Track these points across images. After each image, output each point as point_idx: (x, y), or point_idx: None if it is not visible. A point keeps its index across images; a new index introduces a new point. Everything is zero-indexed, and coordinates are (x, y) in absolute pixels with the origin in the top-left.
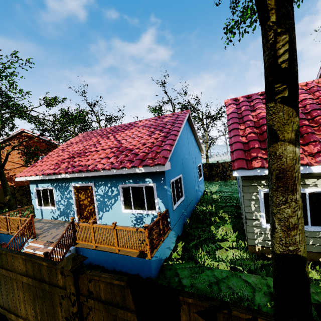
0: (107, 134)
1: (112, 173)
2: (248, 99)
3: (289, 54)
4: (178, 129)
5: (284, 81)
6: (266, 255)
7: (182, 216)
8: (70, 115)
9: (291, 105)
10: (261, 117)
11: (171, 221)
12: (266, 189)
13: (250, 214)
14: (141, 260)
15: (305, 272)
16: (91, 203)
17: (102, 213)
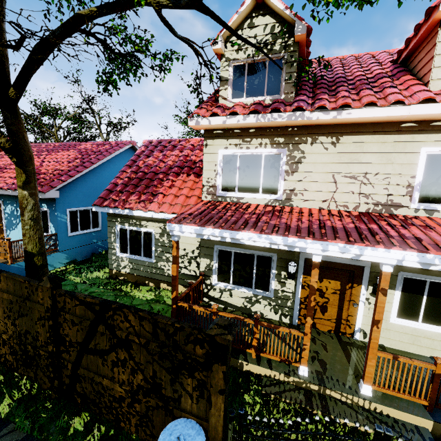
0: (44, 152)
1: (8, 194)
2: (160, 143)
3: (13, 138)
4: (95, 161)
5: (9, 153)
6: (119, 277)
7: (91, 245)
8: (25, 117)
9: (19, 166)
10: (146, 164)
11: (61, 245)
12: (120, 225)
13: (111, 244)
14: (4, 265)
15: (33, 261)
16: (1, 220)
17: (9, 231)
